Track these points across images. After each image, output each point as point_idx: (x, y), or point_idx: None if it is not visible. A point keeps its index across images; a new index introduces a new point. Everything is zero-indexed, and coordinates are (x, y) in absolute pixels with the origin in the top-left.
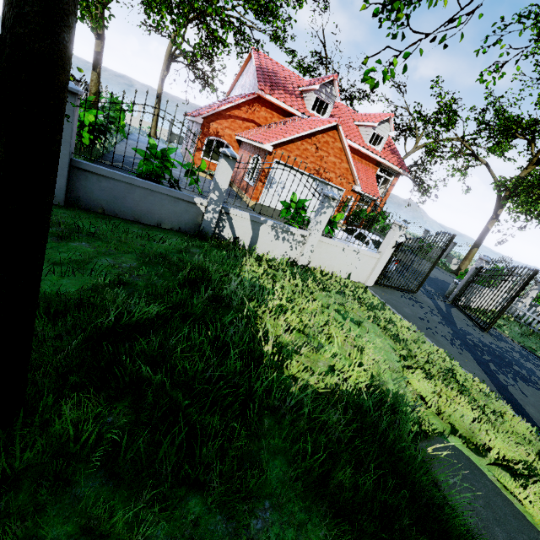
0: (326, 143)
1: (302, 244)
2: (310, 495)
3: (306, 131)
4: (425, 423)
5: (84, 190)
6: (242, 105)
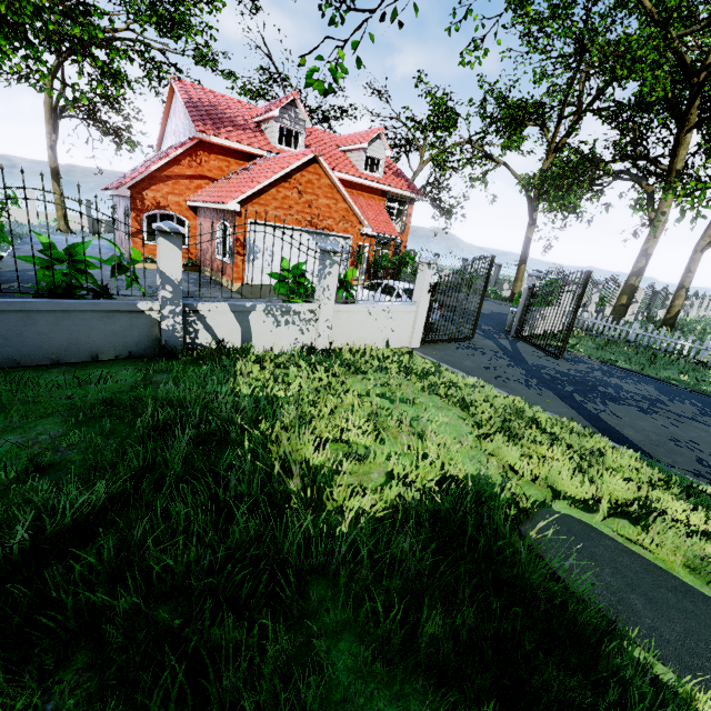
0: (310, 182)
1: (314, 322)
2: (399, 672)
3: (278, 173)
4: (522, 499)
5: None
6: (181, 157)
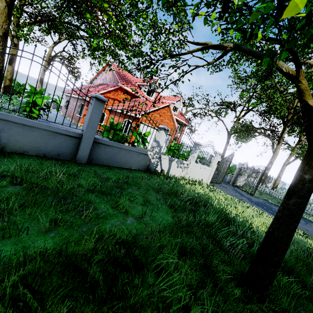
0: (164, 113)
1: (186, 168)
2: None
3: (156, 107)
4: None
5: (96, 154)
6: (111, 91)
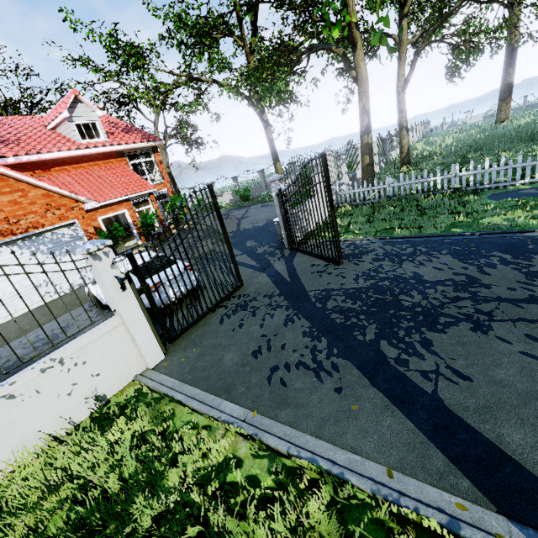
0: None
1: None
2: None
3: None
4: None
5: None
6: None
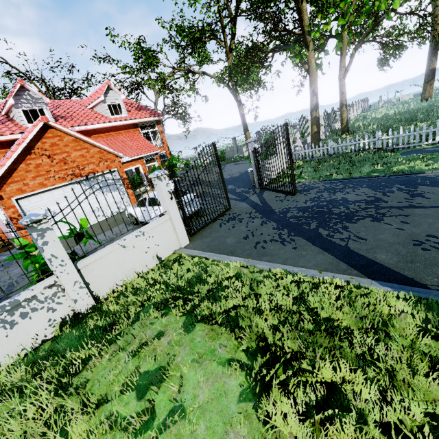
0: (54, 145)
1: (62, 292)
2: None
3: (16, 150)
4: None
5: None
6: None
